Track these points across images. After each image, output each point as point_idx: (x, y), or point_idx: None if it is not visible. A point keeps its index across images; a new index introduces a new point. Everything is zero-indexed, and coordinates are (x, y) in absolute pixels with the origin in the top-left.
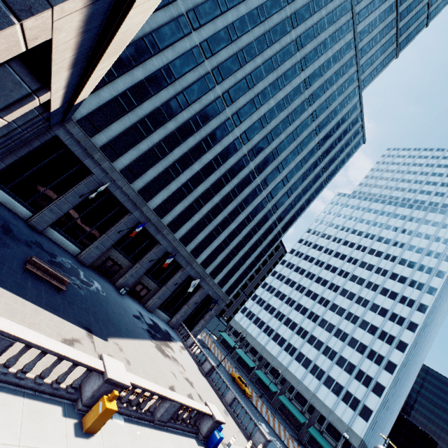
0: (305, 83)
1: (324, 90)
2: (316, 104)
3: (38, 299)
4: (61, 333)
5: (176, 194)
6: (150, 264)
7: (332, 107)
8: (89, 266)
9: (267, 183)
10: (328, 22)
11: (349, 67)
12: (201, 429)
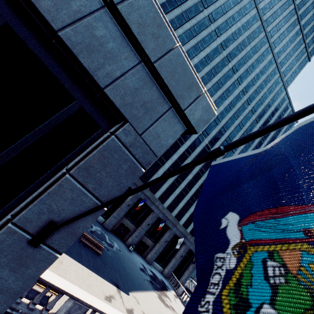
0: (243, 92)
1: (257, 93)
2: (253, 103)
3: (88, 263)
4: (103, 291)
5: None
6: (148, 227)
7: (265, 102)
8: (110, 230)
9: None
10: (253, 52)
11: (273, 75)
12: None
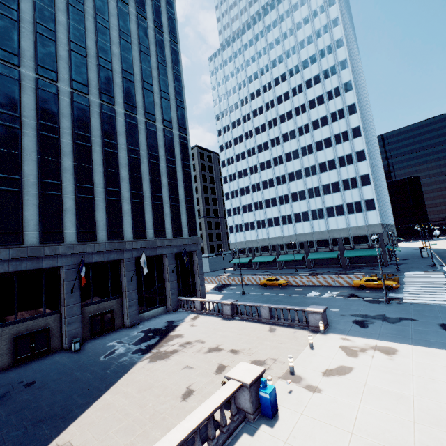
0: None
1: None
2: None
3: None
4: None
5: (2, 202)
6: (76, 295)
7: None
8: (3, 369)
9: (110, 95)
10: None
11: None
12: (244, 408)
